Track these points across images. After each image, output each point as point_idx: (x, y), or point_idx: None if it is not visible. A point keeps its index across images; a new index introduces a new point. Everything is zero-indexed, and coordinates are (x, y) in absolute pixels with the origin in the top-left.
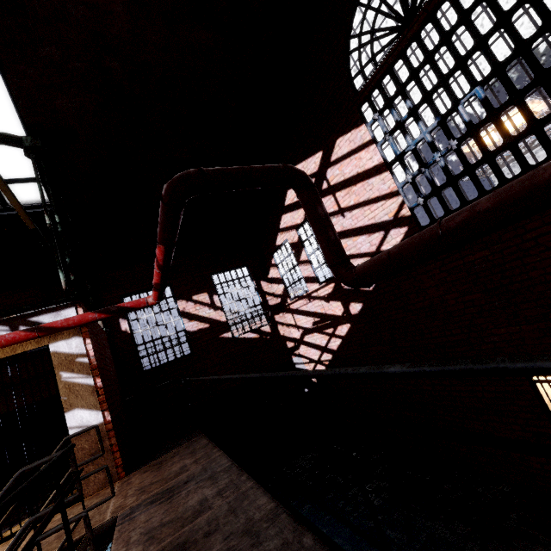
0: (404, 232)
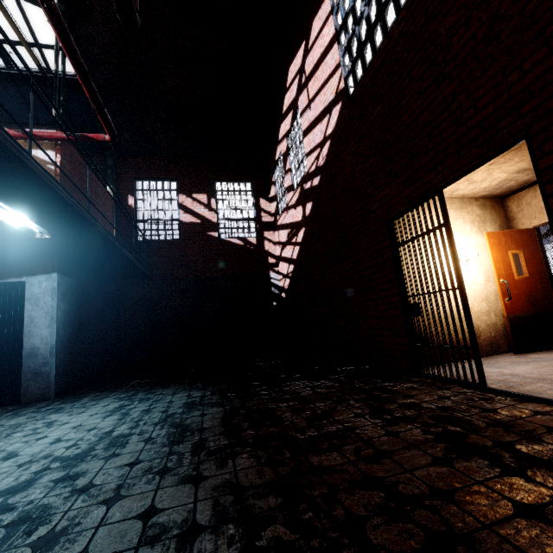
0: (339, 108)
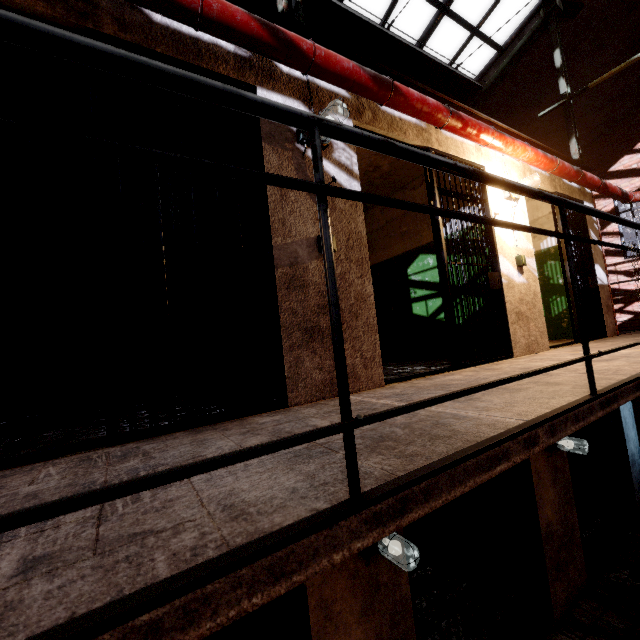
0: None
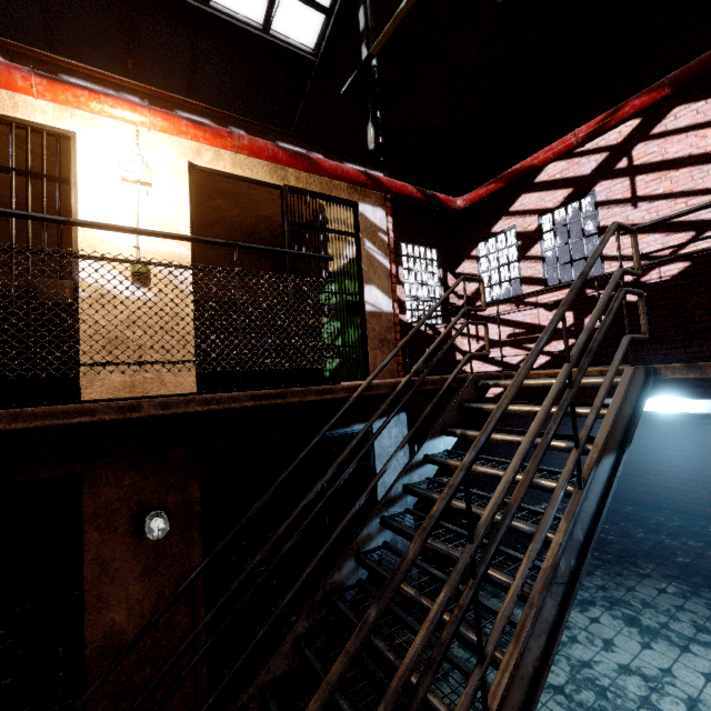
0: None
